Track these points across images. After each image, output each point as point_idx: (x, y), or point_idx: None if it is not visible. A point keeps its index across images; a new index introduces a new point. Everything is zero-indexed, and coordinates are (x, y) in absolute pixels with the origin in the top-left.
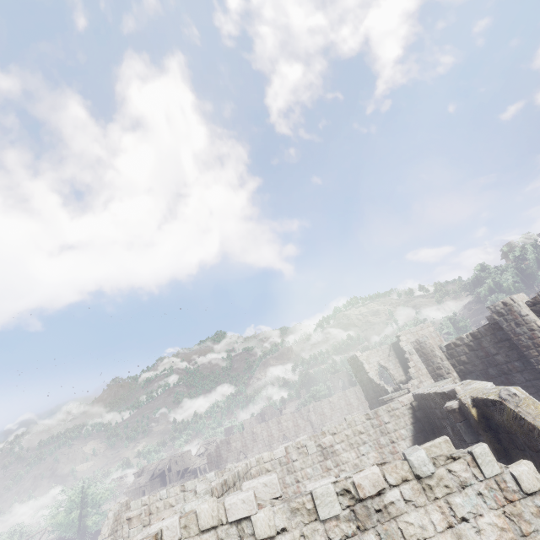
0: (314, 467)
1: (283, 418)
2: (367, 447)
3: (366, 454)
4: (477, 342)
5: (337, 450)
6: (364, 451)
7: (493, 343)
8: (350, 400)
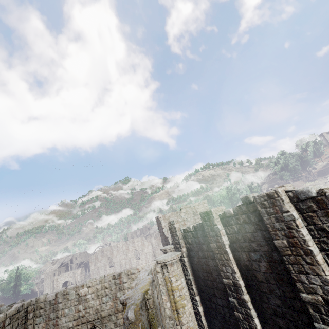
0: (70, 309)
1: (136, 240)
2: (107, 298)
3: (106, 303)
4: (196, 232)
5: (88, 298)
6: (104, 301)
7: (202, 236)
8: None
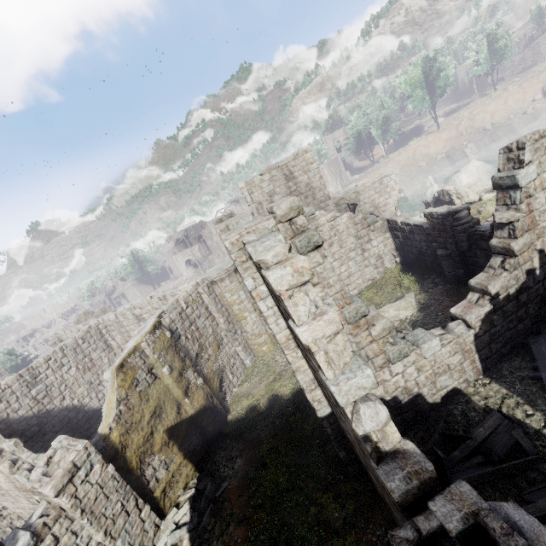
0: (134, 326)
1: None
2: None
3: None
4: None
5: (145, 317)
6: None
7: None
8: None
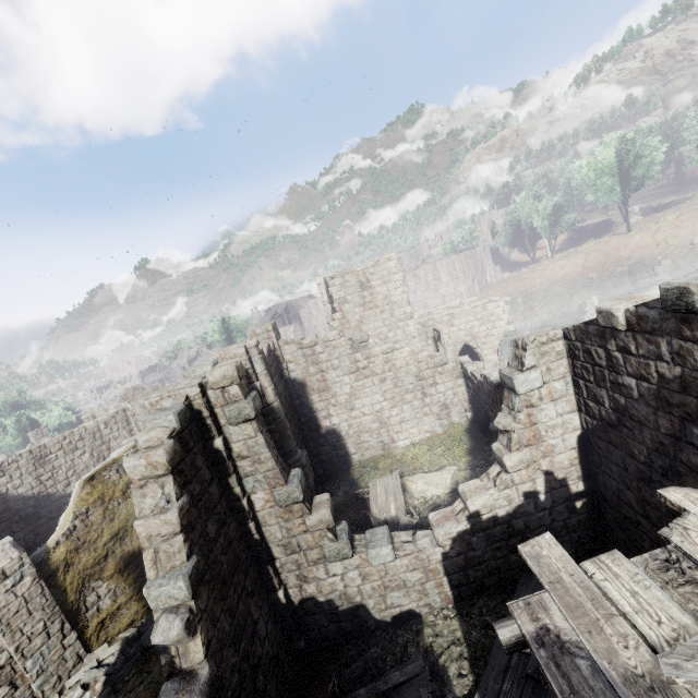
0: None
1: None
2: None
3: None
4: None
5: None
6: None
7: None
8: (440, 275)
